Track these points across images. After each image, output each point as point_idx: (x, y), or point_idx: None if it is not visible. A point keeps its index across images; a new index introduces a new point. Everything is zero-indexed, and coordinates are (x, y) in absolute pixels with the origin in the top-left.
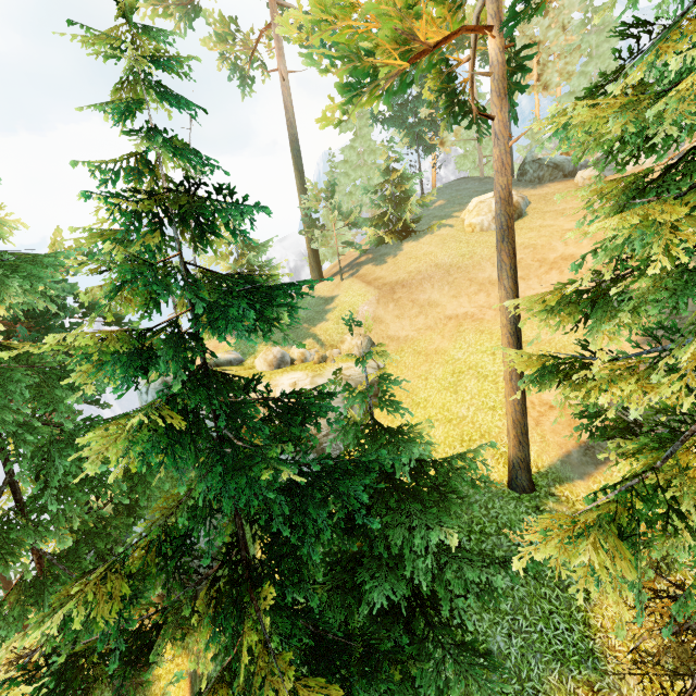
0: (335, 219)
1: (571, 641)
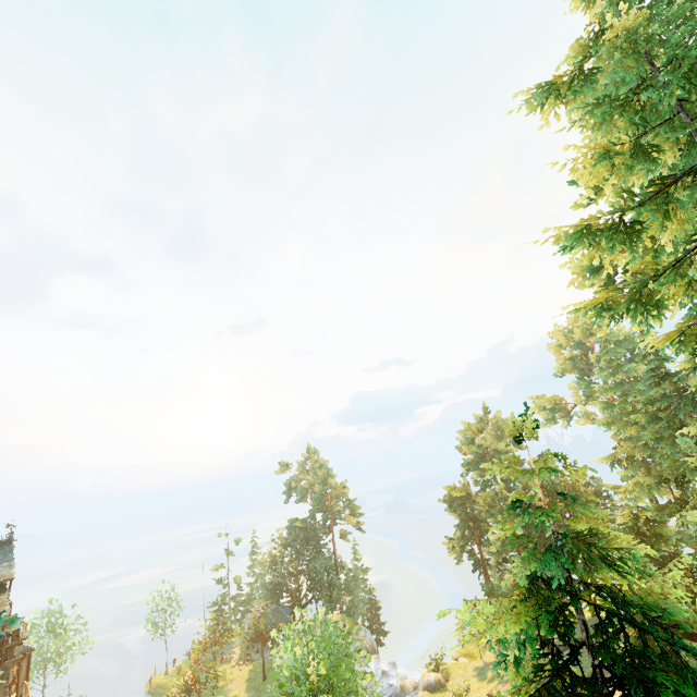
0: None
1: None
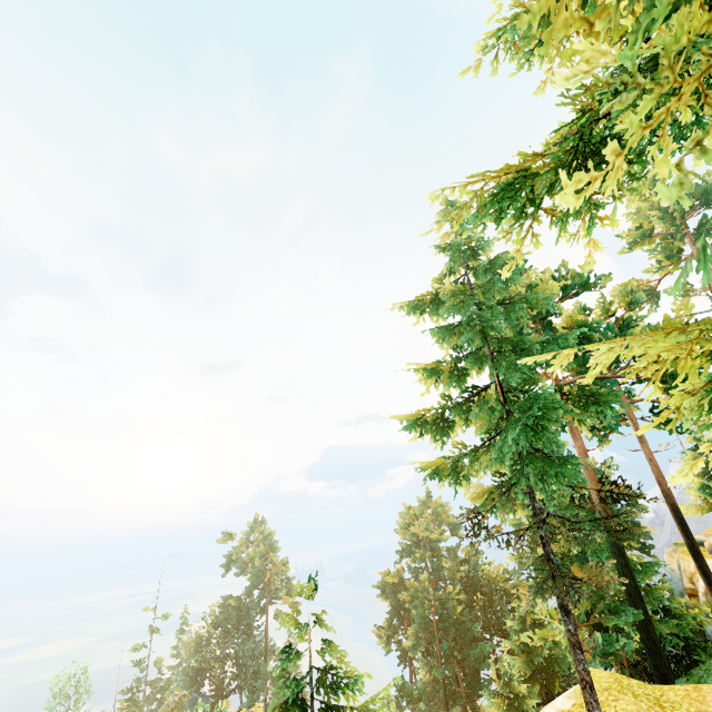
0: None
1: None
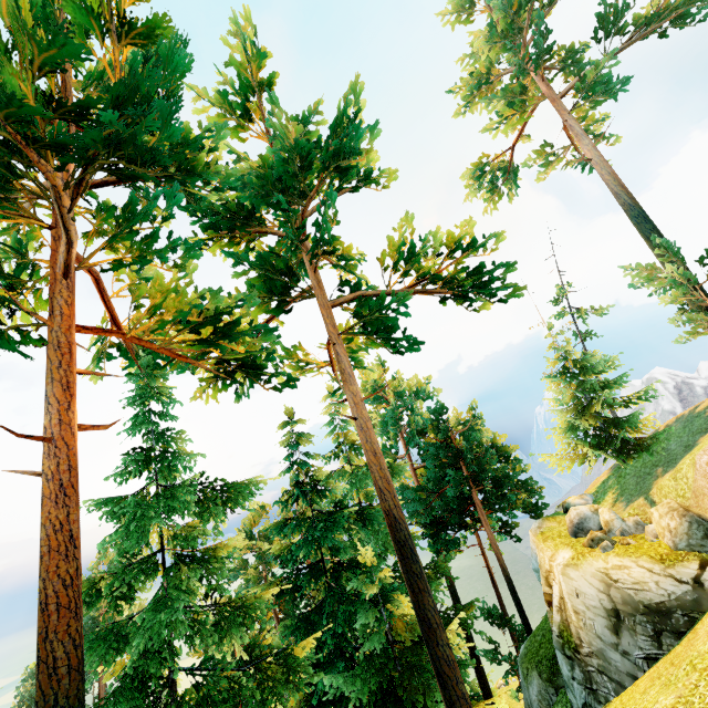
0: (679, 298)
1: None
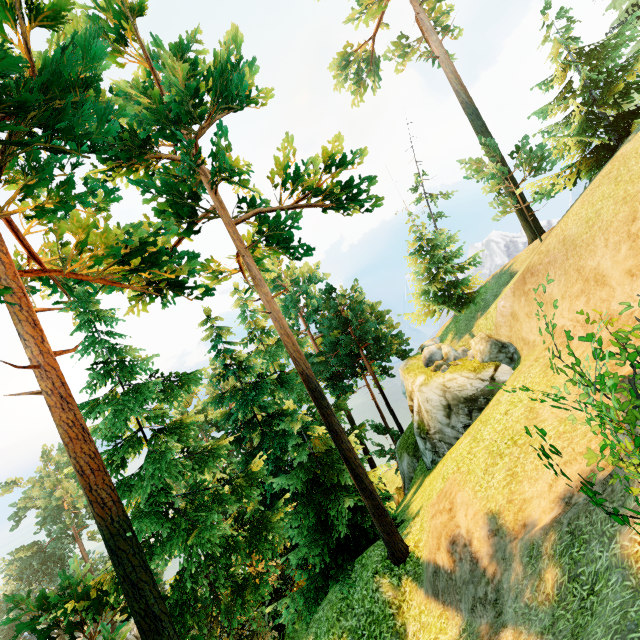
0: (495, 187)
1: (322, 637)
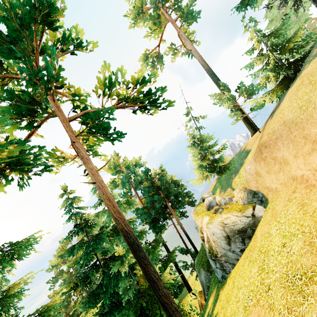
0: (231, 106)
1: None
